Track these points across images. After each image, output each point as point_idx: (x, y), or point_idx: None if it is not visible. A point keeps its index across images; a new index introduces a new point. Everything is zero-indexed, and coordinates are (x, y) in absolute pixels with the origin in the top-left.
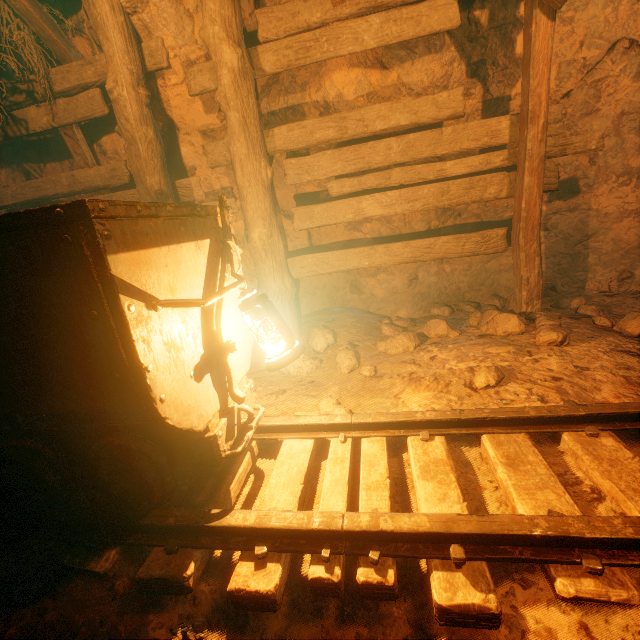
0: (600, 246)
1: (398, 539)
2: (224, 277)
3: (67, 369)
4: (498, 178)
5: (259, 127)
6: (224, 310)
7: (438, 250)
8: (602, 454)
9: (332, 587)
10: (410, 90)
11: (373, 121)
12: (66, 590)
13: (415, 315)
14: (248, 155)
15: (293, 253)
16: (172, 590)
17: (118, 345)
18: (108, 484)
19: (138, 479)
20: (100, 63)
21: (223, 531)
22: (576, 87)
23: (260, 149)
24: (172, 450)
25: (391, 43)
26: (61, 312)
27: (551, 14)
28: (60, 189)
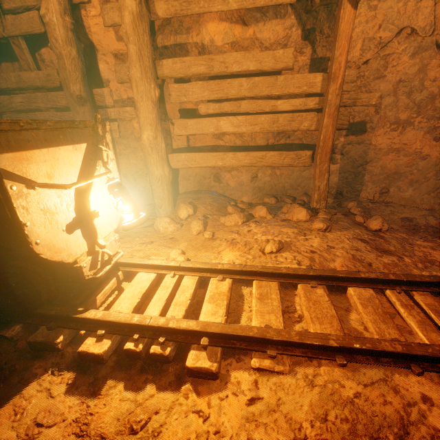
0: (373, 169)
1: (178, 332)
2: (95, 169)
3: None
4: (310, 116)
5: (151, 58)
6: (93, 190)
7: (267, 160)
8: (312, 297)
9: (136, 354)
10: (261, 44)
11: (231, 64)
12: None
13: (253, 201)
14: (141, 78)
15: (176, 150)
16: (48, 349)
17: (5, 209)
18: (14, 288)
19: (31, 287)
20: None
21: (83, 320)
22: (373, 57)
23: (151, 75)
24: (56, 272)
25: (248, 7)
26: None
27: (354, 4)
28: (10, 84)
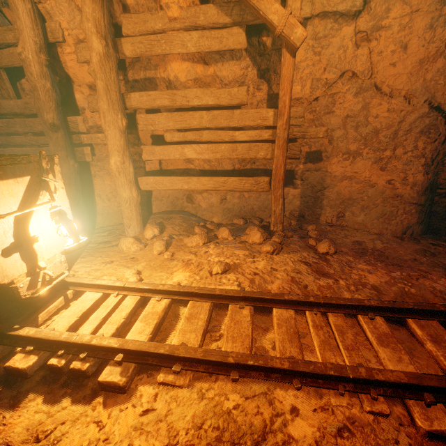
0: (330, 195)
1: (100, 349)
2: (38, 199)
3: None
4: (266, 146)
5: (119, 92)
6: (34, 218)
7: (229, 185)
8: (236, 318)
9: (58, 369)
10: (221, 81)
11: (192, 99)
12: None
13: (223, 222)
14: (109, 110)
15: (149, 172)
16: None
17: None
18: None
19: None
20: (18, 31)
21: (17, 337)
22: (321, 95)
23: (118, 106)
24: None
25: (205, 51)
26: None
27: (292, 53)
28: None
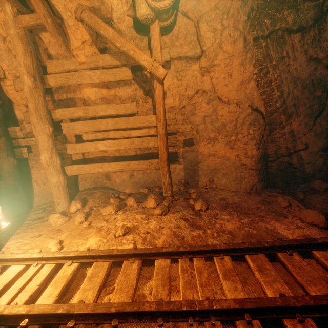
0: (203, 167)
1: (11, 317)
2: None
3: None
4: (153, 139)
5: (46, 109)
6: None
7: (132, 167)
8: (127, 272)
9: None
10: (120, 98)
11: (100, 111)
12: None
13: (133, 192)
14: (38, 122)
15: (75, 161)
16: None
17: None
18: None
19: None
20: None
21: None
22: (187, 104)
23: (45, 119)
24: None
25: (105, 81)
26: None
27: (160, 82)
28: None
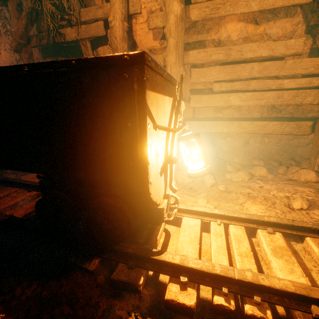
0: None
1: (270, 292)
2: (177, 121)
3: (102, 155)
4: (314, 92)
5: (183, 49)
6: (175, 139)
7: (269, 128)
8: None
9: (228, 312)
10: (269, 37)
11: (246, 52)
12: (72, 276)
13: (243, 162)
14: (175, 63)
15: (183, 120)
16: (130, 290)
17: (137, 146)
18: (101, 223)
19: (119, 224)
20: (106, 8)
21: (159, 262)
22: None
23: (181, 61)
24: (135, 211)
25: (267, 9)
26: (108, 121)
27: None
28: None
